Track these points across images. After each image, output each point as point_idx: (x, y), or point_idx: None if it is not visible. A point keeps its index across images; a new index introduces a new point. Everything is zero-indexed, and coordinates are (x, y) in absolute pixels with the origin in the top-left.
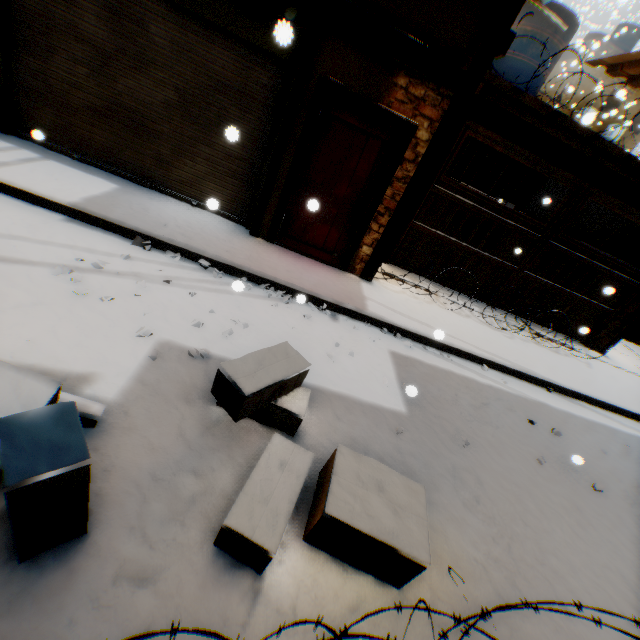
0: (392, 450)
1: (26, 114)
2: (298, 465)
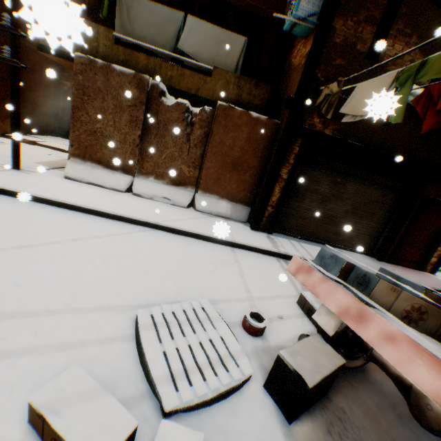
0: None
1: (282, 223)
2: None
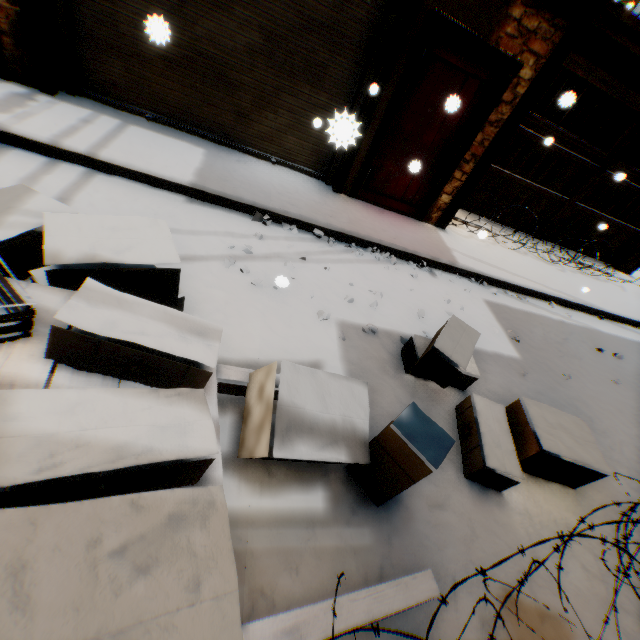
0: (525, 390)
1: (91, 70)
2: (500, 416)
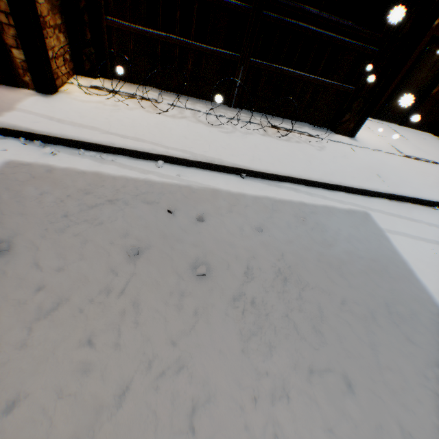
0: None
1: None
2: None
